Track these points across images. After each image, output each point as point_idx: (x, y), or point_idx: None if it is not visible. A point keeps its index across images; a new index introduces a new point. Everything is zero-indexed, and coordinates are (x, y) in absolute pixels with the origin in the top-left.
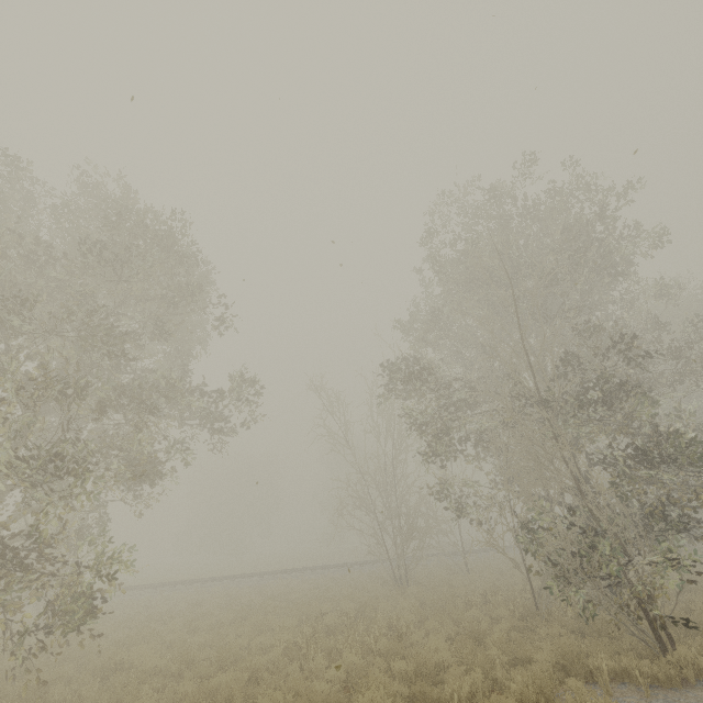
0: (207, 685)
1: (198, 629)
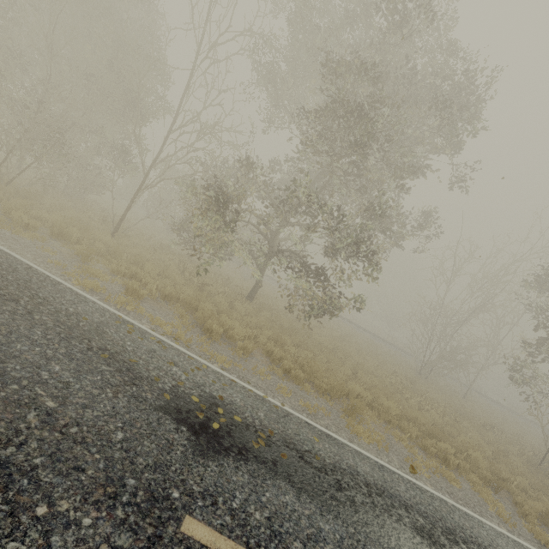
0: (373, 382)
1: (323, 331)
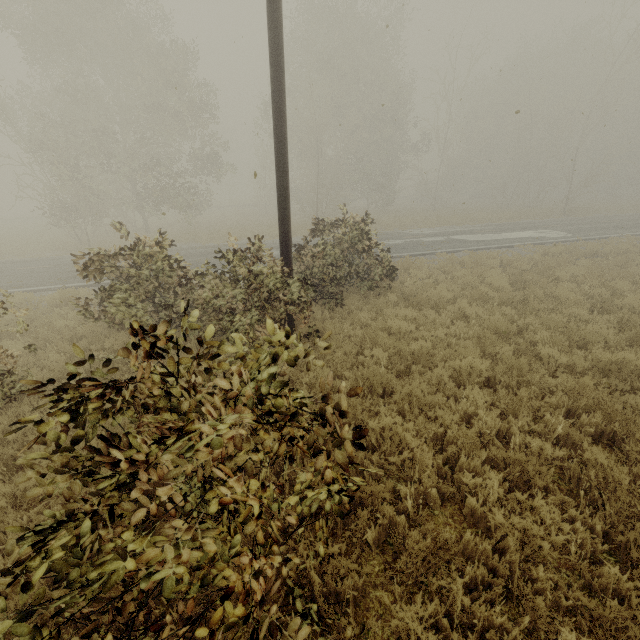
0: None
1: None
